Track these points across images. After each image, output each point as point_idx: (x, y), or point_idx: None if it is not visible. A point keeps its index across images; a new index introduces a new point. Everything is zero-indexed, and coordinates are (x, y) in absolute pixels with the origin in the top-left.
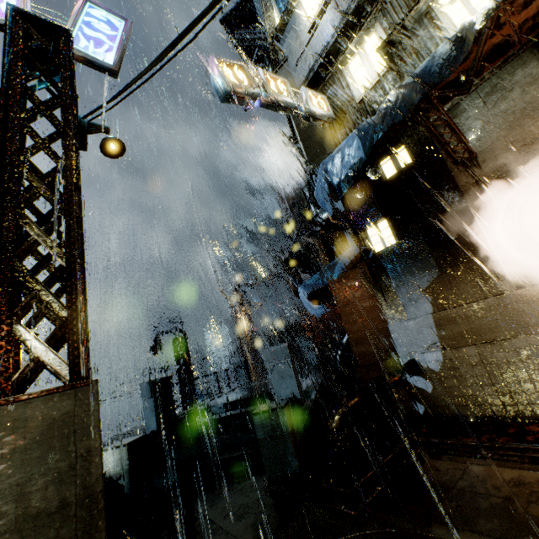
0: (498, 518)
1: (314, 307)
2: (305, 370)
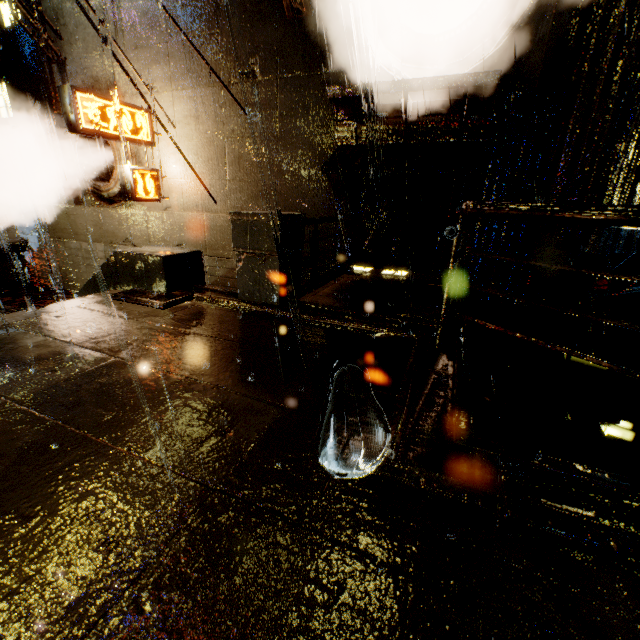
0: None
1: None
2: None
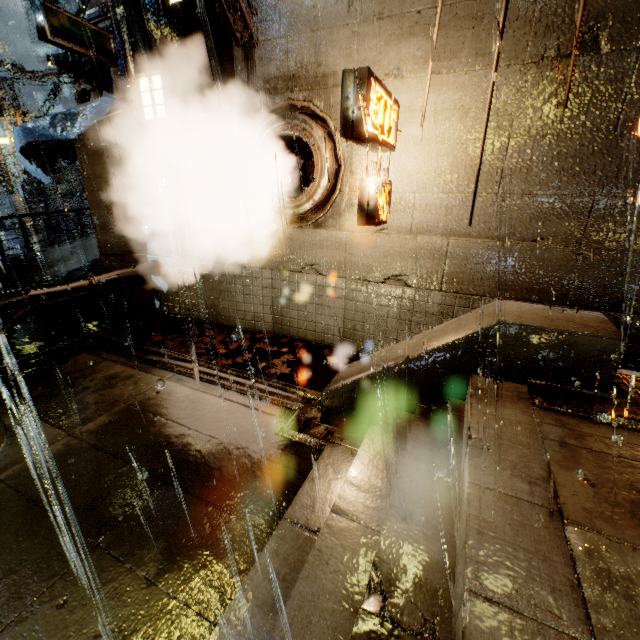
0: (58, 402)
1: (36, 168)
2: (68, 239)
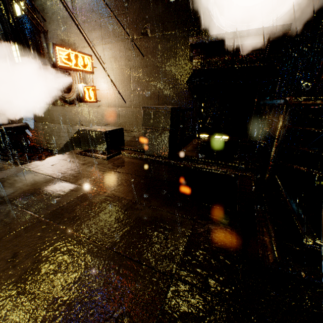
0: None
1: None
2: None
